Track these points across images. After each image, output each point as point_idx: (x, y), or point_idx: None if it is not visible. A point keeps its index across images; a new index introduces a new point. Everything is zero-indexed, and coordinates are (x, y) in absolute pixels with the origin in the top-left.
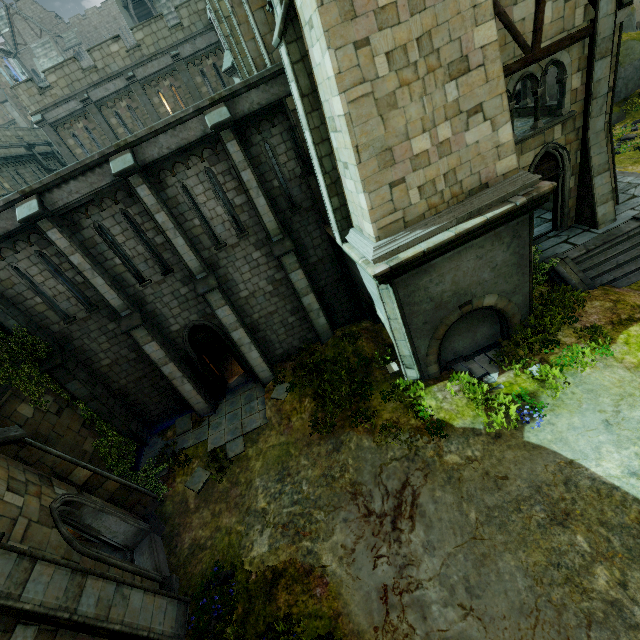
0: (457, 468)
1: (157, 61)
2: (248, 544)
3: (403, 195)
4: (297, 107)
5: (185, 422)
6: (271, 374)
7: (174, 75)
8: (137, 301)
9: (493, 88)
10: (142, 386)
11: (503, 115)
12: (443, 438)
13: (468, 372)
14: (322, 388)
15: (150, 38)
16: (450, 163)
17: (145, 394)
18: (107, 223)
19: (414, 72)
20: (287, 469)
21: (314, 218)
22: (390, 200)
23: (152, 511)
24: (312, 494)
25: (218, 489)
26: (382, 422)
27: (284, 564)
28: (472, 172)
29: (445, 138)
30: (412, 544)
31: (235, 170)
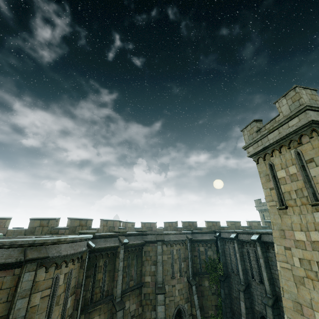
0: None
1: None
2: None
3: None
4: None
5: None
6: None
7: None
8: (249, 283)
9: None
10: (239, 317)
11: None
12: None
13: None
14: None
15: None
16: None
17: None
18: (250, 251)
19: (315, 276)
20: None
21: None
22: None
23: None
24: None
25: None
26: None
27: None
28: None
29: None
30: None
31: None
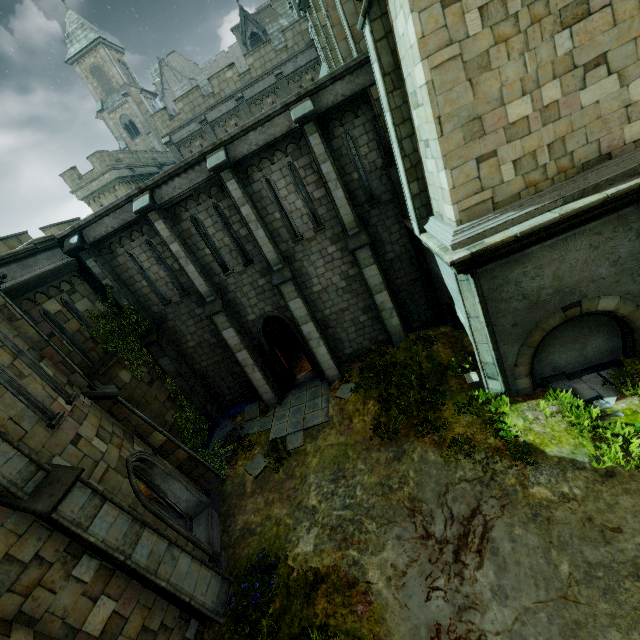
0: (546, 505)
1: (263, 82)
2: (294, 539)
3: (493, 171)
4: (379, 89)
5: (253, 410)
6: (338, 373)
7: (276, 93)
8: (221, 289)
9: (623, 32)
10: (219, 370)
11: (637, 65)
12: (530, 465)
13: (571, 392)
14: (388, 391)
15: (258, 62)
16: (557, 130)
17: (221, 378)
18: (201, 216)
19: (514, 25)
20: (342, 470)
21: (393, 212)
22: (476, 177)
23: (214, 487)
24: (365, 501)
25: (274, 478)
26: (453, 436)
27: (327, 569)
28: (588, 140)
29: (552, 100)
30: (477, 584)
31: (315, 163)
